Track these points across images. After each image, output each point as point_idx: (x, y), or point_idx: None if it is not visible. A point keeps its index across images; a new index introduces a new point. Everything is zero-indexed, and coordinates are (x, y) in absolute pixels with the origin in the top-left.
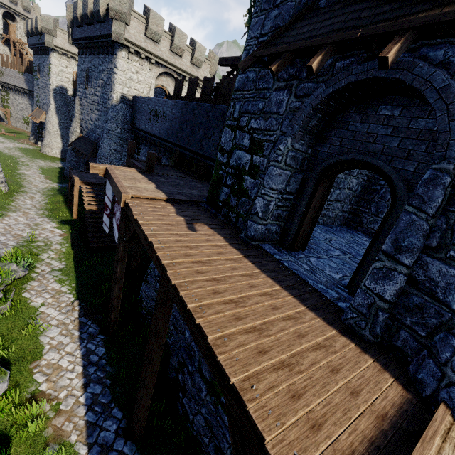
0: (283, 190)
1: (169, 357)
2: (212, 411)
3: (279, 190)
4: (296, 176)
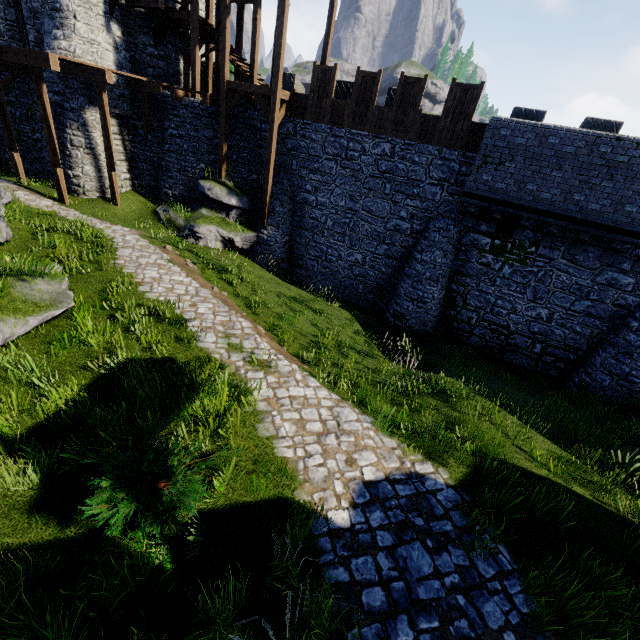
0: (4, 18)
1: (1, 159)
2: (23, 149)
3: (1, 18)
4: (9, 10)
